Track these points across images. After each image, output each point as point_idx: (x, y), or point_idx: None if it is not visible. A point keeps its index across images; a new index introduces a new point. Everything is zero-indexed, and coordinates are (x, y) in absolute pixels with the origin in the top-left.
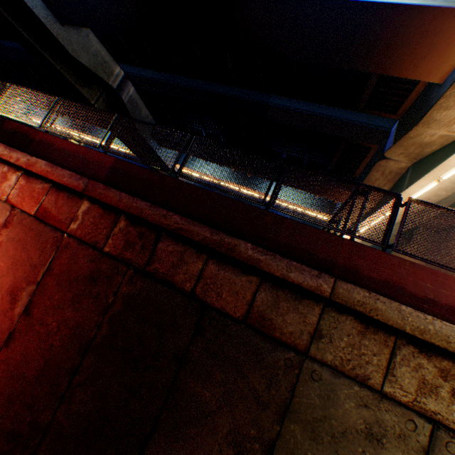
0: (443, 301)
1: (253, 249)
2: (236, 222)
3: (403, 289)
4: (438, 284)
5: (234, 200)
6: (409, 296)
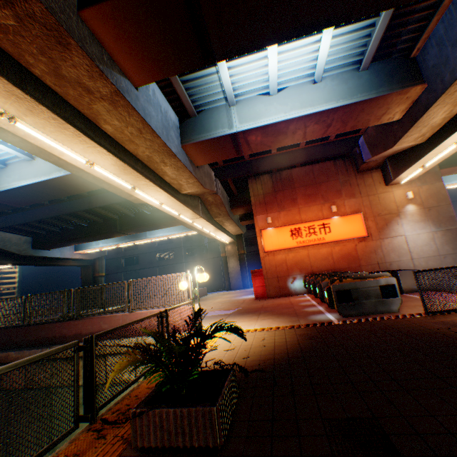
0: (96, 330)
1: (16, 353)
2: (14, 339)
3: (83, 333)
4: (93, 323)
5: (10, 328)
6: (85, 335)
